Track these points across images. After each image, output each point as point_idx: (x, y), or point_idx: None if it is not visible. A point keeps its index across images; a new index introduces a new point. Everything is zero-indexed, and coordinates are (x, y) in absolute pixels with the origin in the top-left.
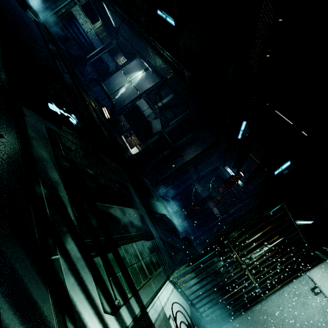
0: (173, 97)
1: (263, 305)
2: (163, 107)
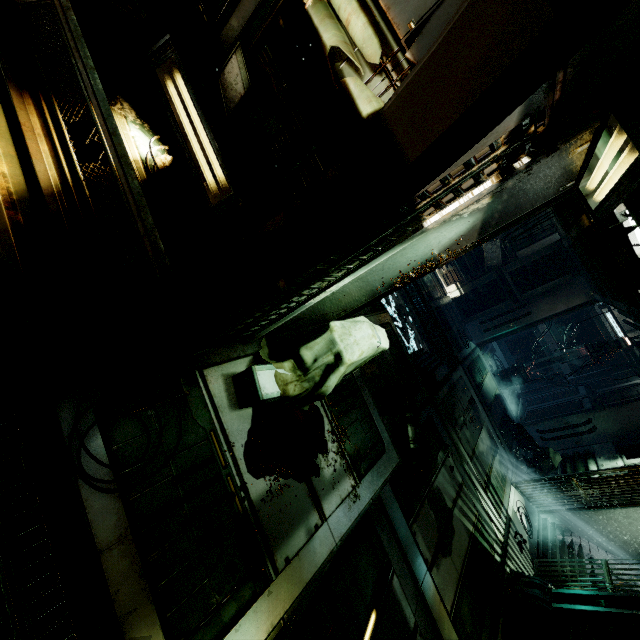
0: None
1: (590, 513)
2: None
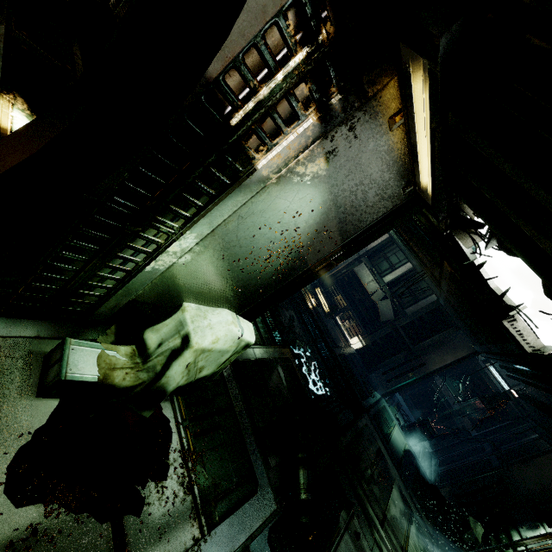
0: (410, 268)
1: None
2: (394, 282)
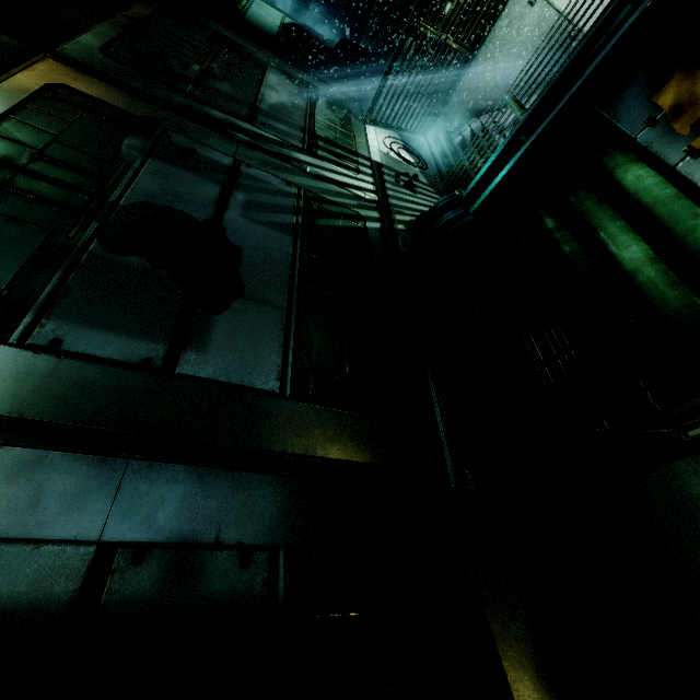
0: None
1: (472, 69)
2: None
